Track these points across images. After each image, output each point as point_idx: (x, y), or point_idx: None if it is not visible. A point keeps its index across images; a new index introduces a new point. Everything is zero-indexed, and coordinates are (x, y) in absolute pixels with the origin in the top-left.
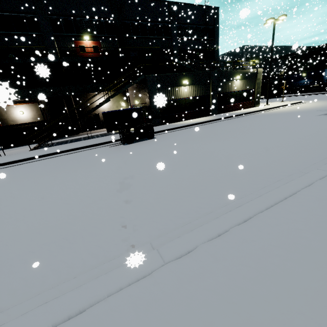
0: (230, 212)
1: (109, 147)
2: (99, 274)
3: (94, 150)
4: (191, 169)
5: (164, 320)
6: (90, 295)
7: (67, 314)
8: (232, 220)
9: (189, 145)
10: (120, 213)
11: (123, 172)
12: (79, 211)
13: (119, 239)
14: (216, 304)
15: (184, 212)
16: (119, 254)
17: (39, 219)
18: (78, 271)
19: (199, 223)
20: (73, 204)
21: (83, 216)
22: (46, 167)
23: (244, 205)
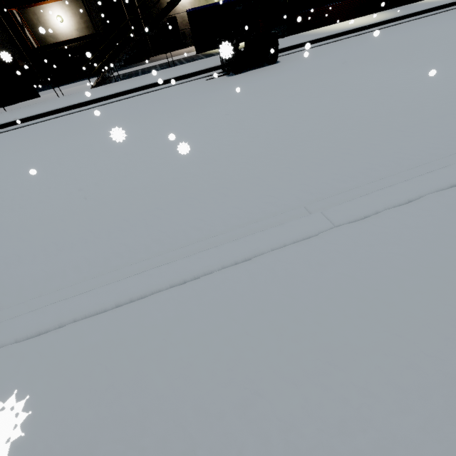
0: (428, 174)
1: (206, 80)
2: (249, 233)
3: (184, 86)
4: (351, 114)
5: (344, 274)
6: (252, 247)
7: (233, 260)
8: (431, 184)
9: (343, 73)
10: (252, 173)
11: (241, 120)
12: (197, 169)
13: (260, 202)
14: (407, 267)
15: (346, 175)
16: (265, 216)
17: (150, 176)
18: (221, 229)
19: (371, 188)
20: (185, 161)
21: (203, 175)
22: (125, 113)
23: (453, 165)
